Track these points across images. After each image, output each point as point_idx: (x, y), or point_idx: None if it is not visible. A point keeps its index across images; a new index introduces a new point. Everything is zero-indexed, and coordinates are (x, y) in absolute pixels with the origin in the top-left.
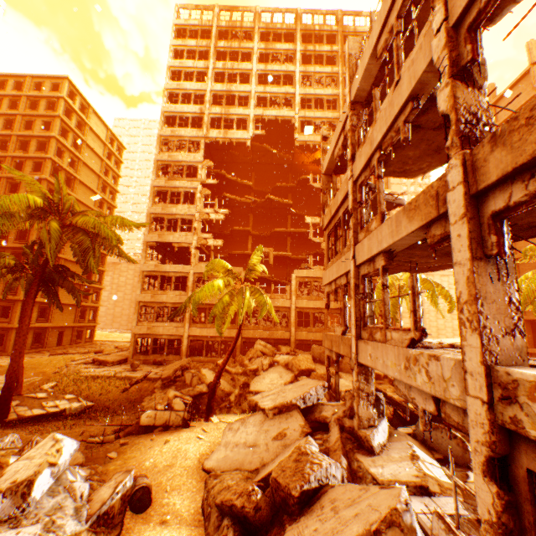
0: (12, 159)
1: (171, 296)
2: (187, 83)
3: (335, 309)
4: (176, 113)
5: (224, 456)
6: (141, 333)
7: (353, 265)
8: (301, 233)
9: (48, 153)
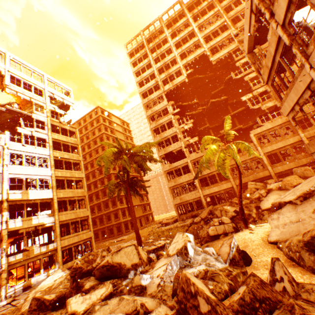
0: (93, 150)
1: (184, 178)
2: (143, 74)
3: (295, 142)
4: (145, 90)
5: (280, 232)
6: (178, 203)
7: (314, 72)
8: (241, 111)
9: (104, 141)
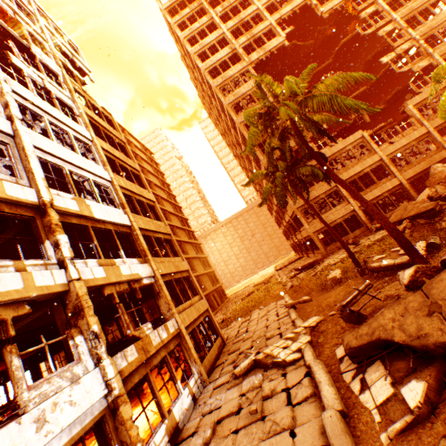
0: None
1: (319, 189)
2: (204, 40)
3: None
4: (213, 65)
5: None
6: (317, 230)
7: None
8: (362, 93)
9: None
